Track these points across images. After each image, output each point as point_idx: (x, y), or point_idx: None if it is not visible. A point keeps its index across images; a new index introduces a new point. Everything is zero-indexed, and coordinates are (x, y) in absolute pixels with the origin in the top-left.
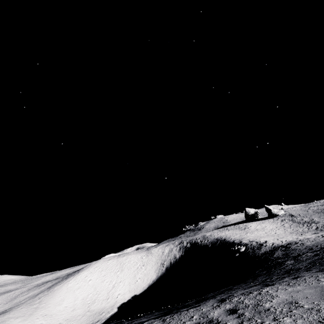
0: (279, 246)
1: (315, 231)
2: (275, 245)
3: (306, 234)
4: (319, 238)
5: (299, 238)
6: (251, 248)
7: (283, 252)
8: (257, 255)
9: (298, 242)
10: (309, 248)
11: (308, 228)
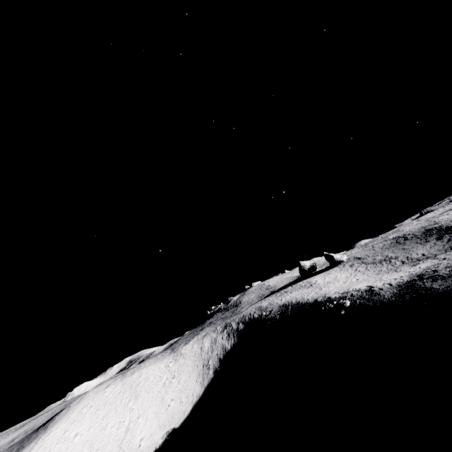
0: (409, 282)
1: (407, 264)
2: (398, 284)
3: (402, 269)
4: None
5: (412, 270)
6: (359, 299)
7: (448, 280)
8: (388, 301)
9: (432, 269)
10: None
11: (391, 265)
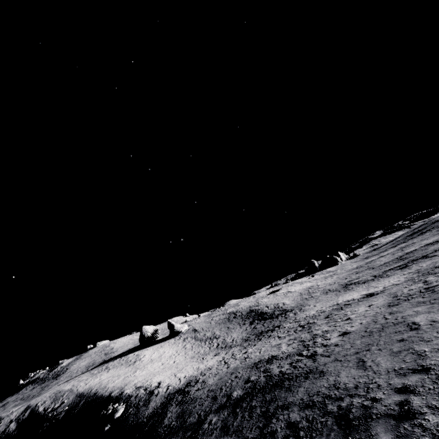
0: (176, 392)
1: (216, 350)
2: (171, 391)
3: (207, 357)
4: (222, 367)
5: (200, 367)
6: (135, 405)
7: (178, 410)
8: (140, 423)
9: (199, 378)
10: (212, 397)
11: (210, 346)
